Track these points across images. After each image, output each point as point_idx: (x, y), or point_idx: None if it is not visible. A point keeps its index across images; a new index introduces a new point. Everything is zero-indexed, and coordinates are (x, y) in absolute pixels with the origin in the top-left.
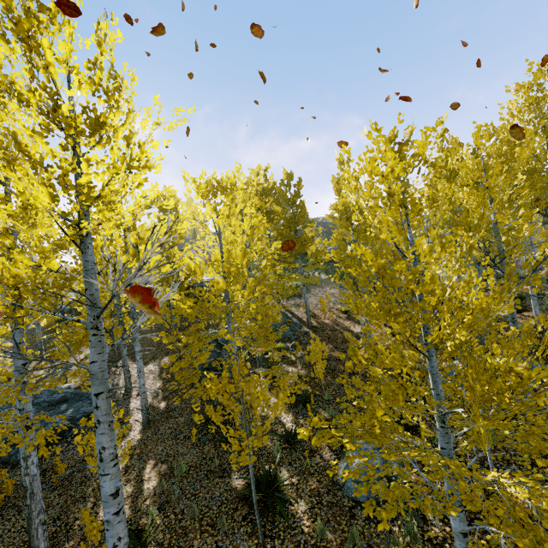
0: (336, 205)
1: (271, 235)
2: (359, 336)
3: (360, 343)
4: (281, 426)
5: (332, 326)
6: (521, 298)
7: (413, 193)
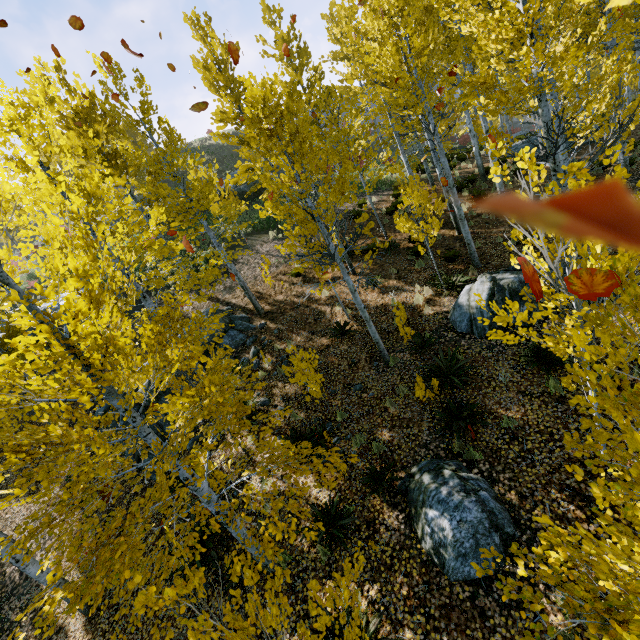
0: (220, 112)
1: (137, 205)
2: (332, 303)
3: (338, 313)
4: (305, 501)
5: (292, 302)
6: (471, 181)
7: (317, 67)
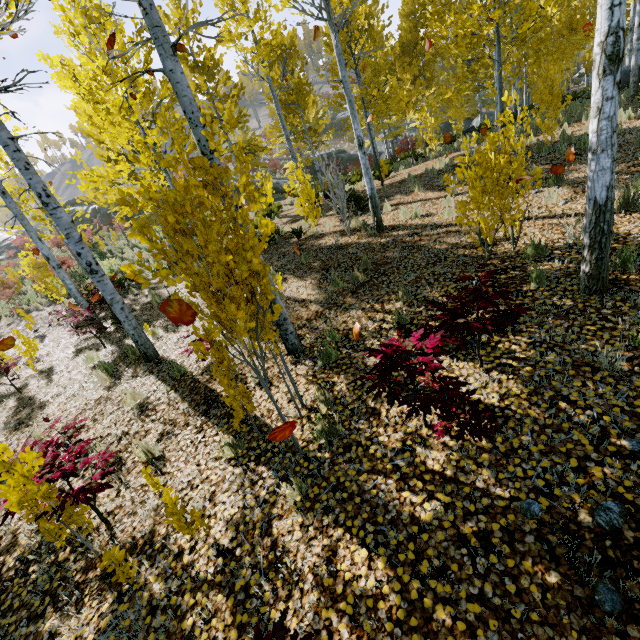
0: None
1: None
2: None
3: None
4: None
5: None
6: None
7: None
